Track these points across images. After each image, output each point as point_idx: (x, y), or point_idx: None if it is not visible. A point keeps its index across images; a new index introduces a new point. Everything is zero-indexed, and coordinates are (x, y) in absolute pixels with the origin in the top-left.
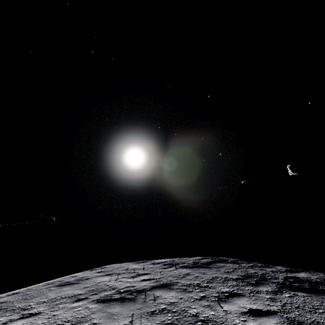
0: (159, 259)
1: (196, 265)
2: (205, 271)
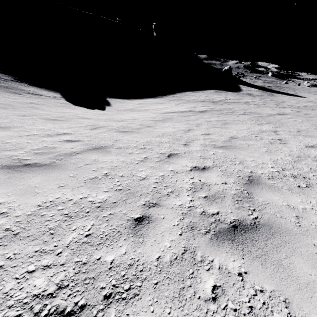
0: None
1: None
2: None
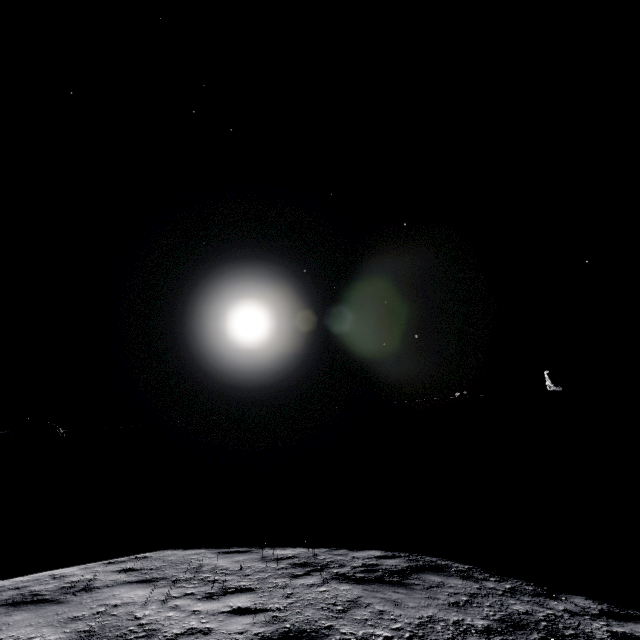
0: (281, 547)
1: (374, 575)
2: (400, 598)
